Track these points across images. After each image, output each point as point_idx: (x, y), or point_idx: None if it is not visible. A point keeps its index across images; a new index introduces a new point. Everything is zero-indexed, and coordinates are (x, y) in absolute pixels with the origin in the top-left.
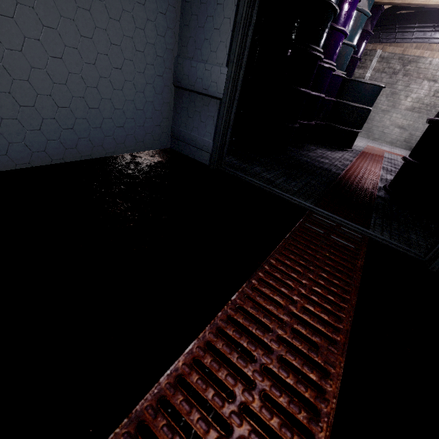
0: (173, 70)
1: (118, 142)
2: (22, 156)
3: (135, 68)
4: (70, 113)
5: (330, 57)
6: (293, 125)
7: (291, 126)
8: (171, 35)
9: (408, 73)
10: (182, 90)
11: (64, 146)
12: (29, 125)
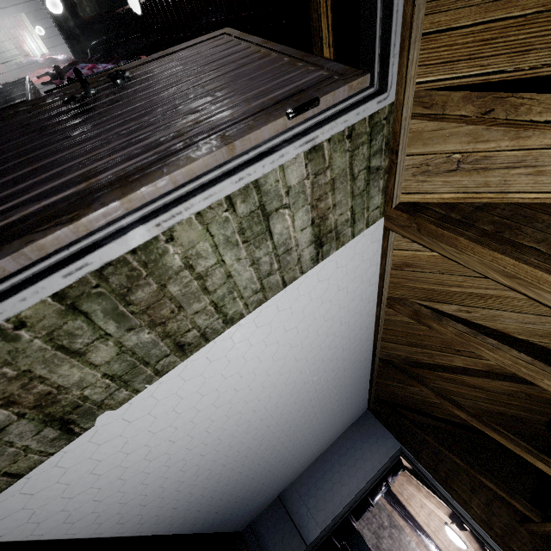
0: (285, 488)
1: (233, 523)
2: (206, 526)
3: (276, 486)
4: (240, 506)
5: None
6: None
7: None
8: (298, 473)
9: (392, 537)
10: (282, 504)
11: (219, 522)
12: (226, 510)
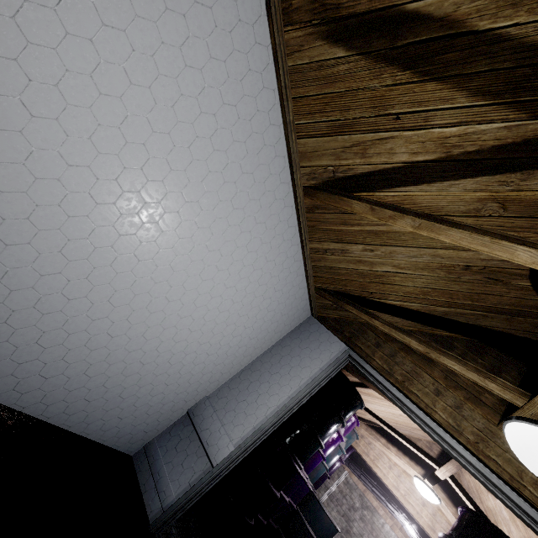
0: (197, 402)
1: (103, 427)
2: (29, 400)
3: (176, 389)
4: (104, 392)
5: (307, 468)
6: (250, 520)
7: (247, 521)
8: (216, 384)
9: (364, 519)
10: (191, 421)
11: (65, 409)
12: (70, 385)
